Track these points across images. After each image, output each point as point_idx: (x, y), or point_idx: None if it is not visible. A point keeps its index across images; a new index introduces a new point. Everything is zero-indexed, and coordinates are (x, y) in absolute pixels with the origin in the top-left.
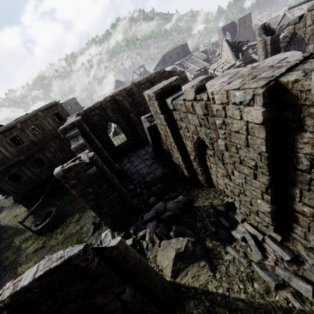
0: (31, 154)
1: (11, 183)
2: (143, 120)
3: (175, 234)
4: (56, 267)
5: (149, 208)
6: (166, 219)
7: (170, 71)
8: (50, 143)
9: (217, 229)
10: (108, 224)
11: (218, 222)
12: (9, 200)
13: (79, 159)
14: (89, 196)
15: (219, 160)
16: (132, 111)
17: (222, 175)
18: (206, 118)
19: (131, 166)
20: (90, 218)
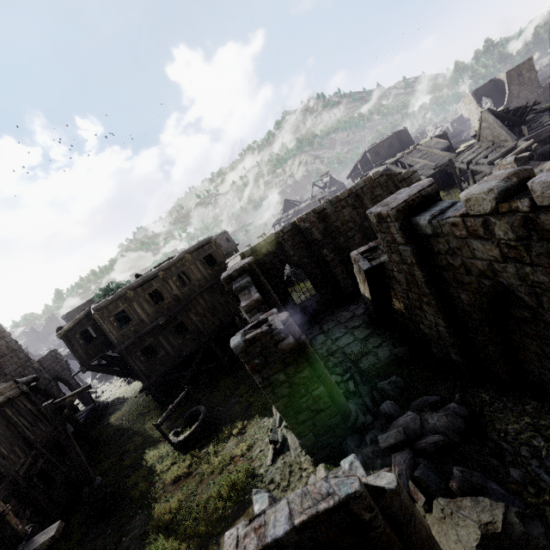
0: (172, 317)
1: (143, 360)
2: (356, 257)
3: (463, 488)
4: (326, 510)
5: (385, 422)
6: (429, 449)
7: (391, 175)
8: (197, 300)
9: None
10: (307, 446)
11: None
12: (132, 388)
13: (262, 323)
14: (278, 389)
15: None
16: (325, 245)
17: None
18: (522, 246)
19: (327, 339)
20: (262, 431)
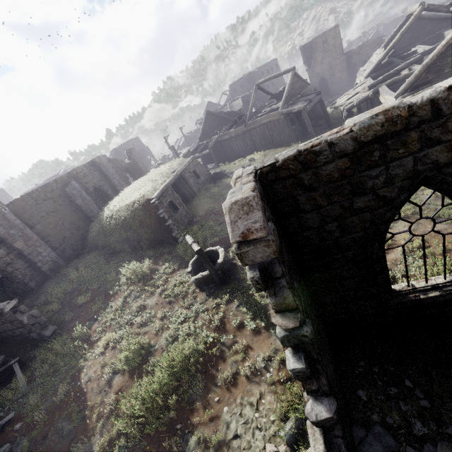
0: None
1: None
2: None
3: None
4: None
5: None
6: None
7: None
8: None
9: None
10: None
11: None
12: None
13: None
14: None
15: None
16: None
17: None
18: None
19: None
20: None
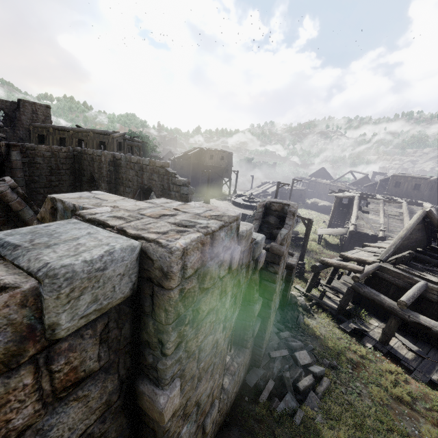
0: None
1: None
2: None
3: None
4: None
5: None
6: None
7: (169, 172)
8: None
9: None
10: None
11: None
12: None
13: None
14: None
15: None
16: (105, 181)
17: None
18: None
19: None
20: None
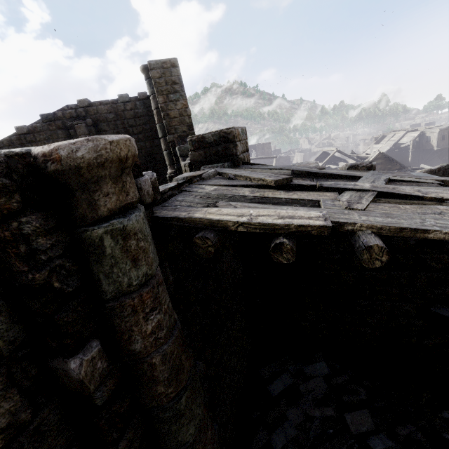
0: None
1: None
2: None
3: None
4: None
5: None
6: None
7: None
8: None
9: None
10: None
11: None
12: None
13: None
14: None
15: None
16: None
17: None
18: None
19: None
20: None
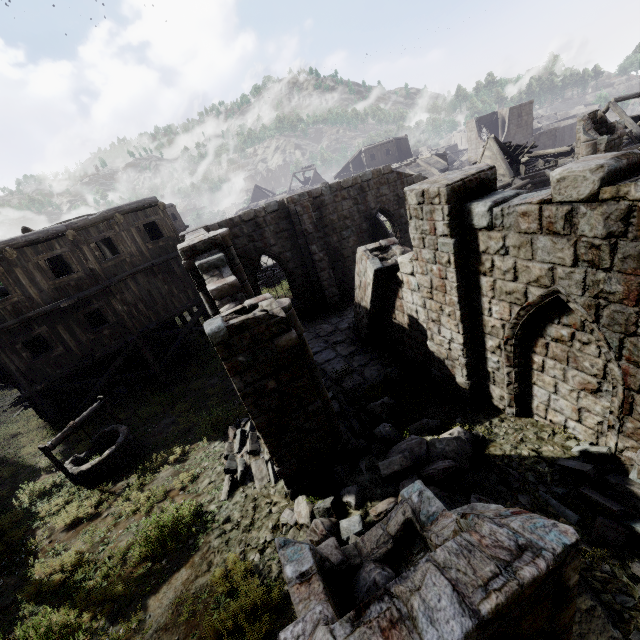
0: (82, 300)
1: (26, 357)
2: (365, 254)
3: None
4: (535, 580)
5: (384, 447)
6: (438, 476)
7: (401, 174)
8: (127, 283)
9: (579, 515)
10: (287, 475)
11: (577, 499)
12: None
13: (249, 310)
14: (264, 401)
15: (601, 348)
16: (316, 240)
17: (581, 388)
18: (609, 245)
19: None
20: (212, 458)
